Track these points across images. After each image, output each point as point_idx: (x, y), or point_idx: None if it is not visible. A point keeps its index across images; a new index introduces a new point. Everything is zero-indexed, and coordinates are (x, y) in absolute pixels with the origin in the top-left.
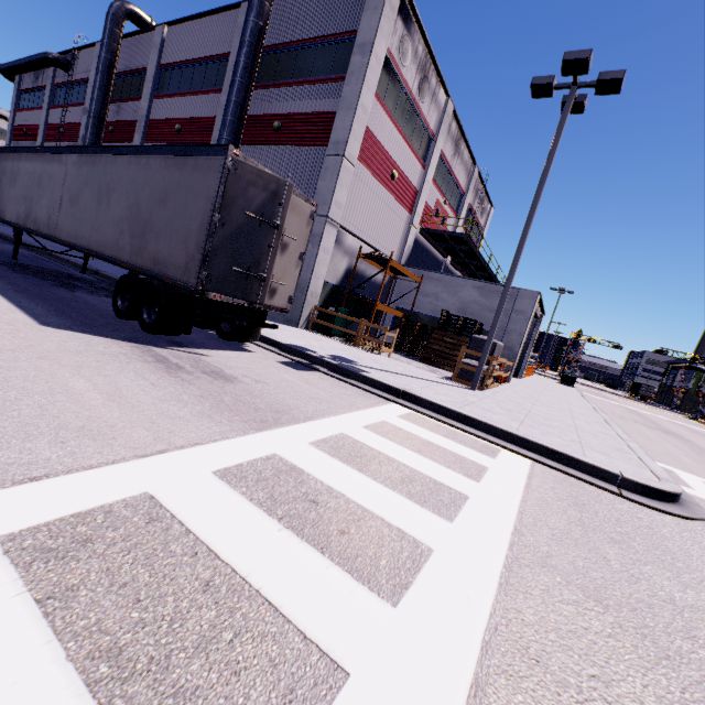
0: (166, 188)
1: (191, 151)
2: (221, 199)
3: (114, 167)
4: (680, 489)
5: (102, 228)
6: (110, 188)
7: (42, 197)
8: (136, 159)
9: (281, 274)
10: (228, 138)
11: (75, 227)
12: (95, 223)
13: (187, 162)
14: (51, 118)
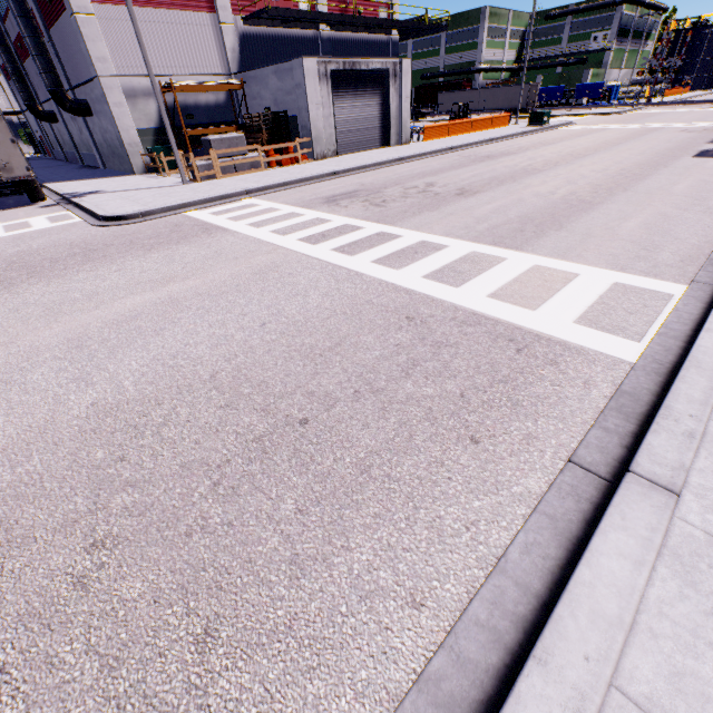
0: None
1: None
2: None
3: None
4: (128, 214)
5: None
6: None
7: None
8: None
9: (8, 158)
10: (26, 35)
11: None
12: None
13: None
14: None
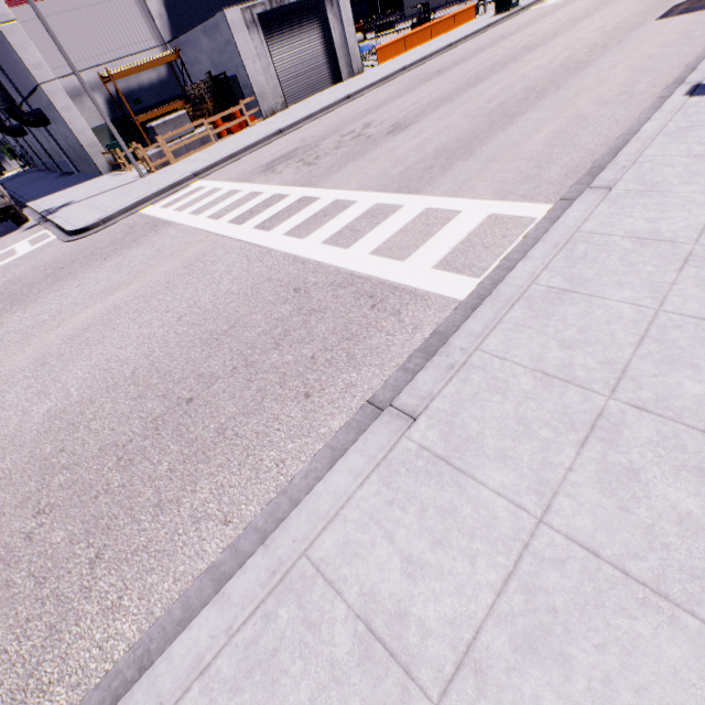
0: None
1: None
2: None
3: None
4: (89, 224)
5: None
6: None
7: None
8: None
9: None
10: None
11: None
12: None
13: None
14: None
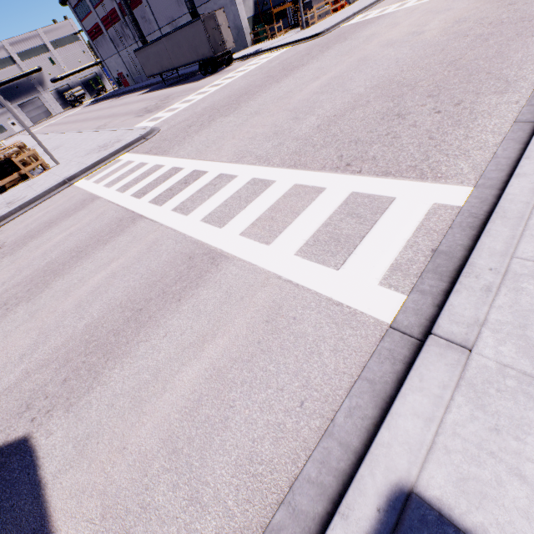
0: (194, 35)
1: (193, 22)
2: (206, 31)
3: (178, 36)
4: (322, 31)
5: (186, 56)
6: (181, 43)
7: (163, 59)
8: (182, 31)
9: (227, 37)
10: None
11: (179, 61)
12: (183, 56)
13: (194, 25)
14: (99, 15)
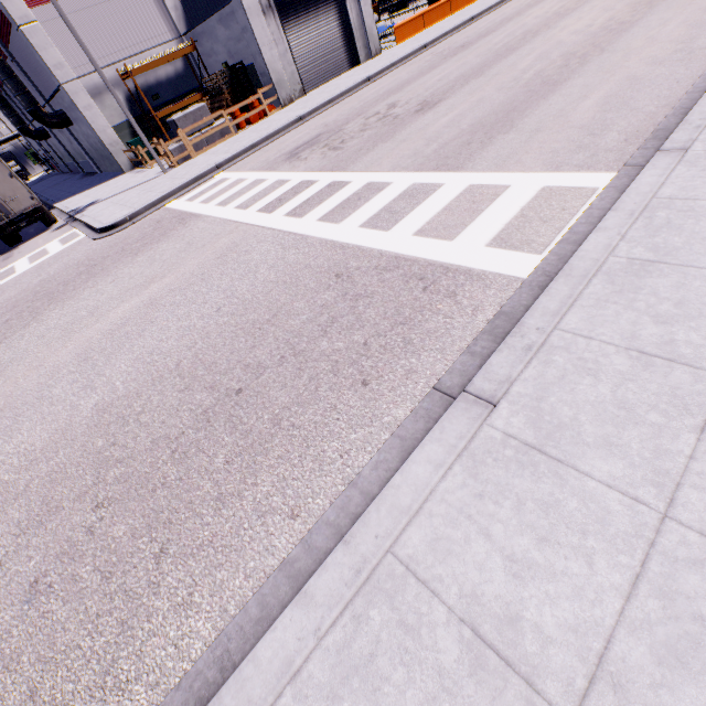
0: None
1: None
2: None
3: None
4: (117, 221)
5: None
6: None
7: None
8: None
9: (13, 193)
10: None
11: None
12: None
13: None
14: None
